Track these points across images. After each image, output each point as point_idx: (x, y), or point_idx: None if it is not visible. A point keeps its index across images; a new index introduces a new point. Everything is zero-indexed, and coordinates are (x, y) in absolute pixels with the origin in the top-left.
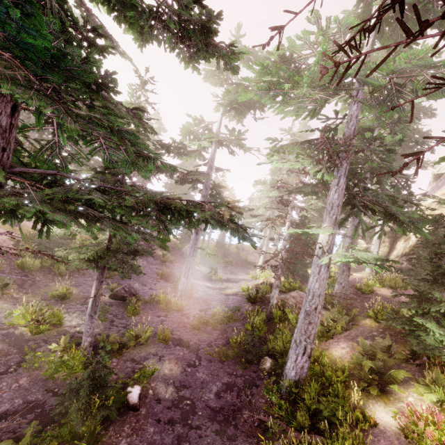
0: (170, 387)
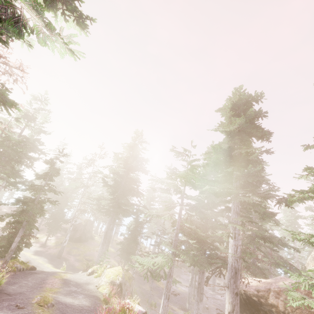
0: (214, 309)
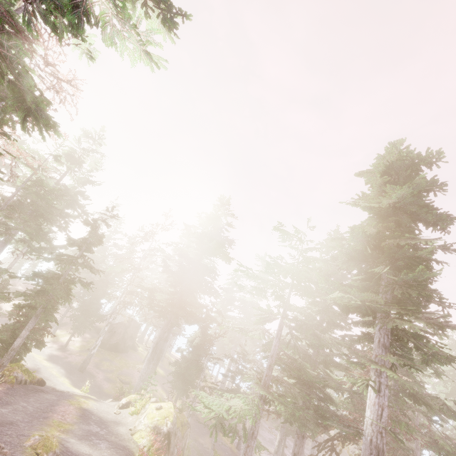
0: None
